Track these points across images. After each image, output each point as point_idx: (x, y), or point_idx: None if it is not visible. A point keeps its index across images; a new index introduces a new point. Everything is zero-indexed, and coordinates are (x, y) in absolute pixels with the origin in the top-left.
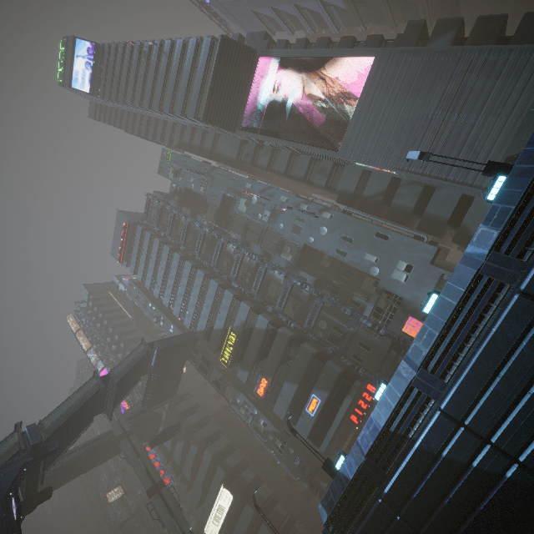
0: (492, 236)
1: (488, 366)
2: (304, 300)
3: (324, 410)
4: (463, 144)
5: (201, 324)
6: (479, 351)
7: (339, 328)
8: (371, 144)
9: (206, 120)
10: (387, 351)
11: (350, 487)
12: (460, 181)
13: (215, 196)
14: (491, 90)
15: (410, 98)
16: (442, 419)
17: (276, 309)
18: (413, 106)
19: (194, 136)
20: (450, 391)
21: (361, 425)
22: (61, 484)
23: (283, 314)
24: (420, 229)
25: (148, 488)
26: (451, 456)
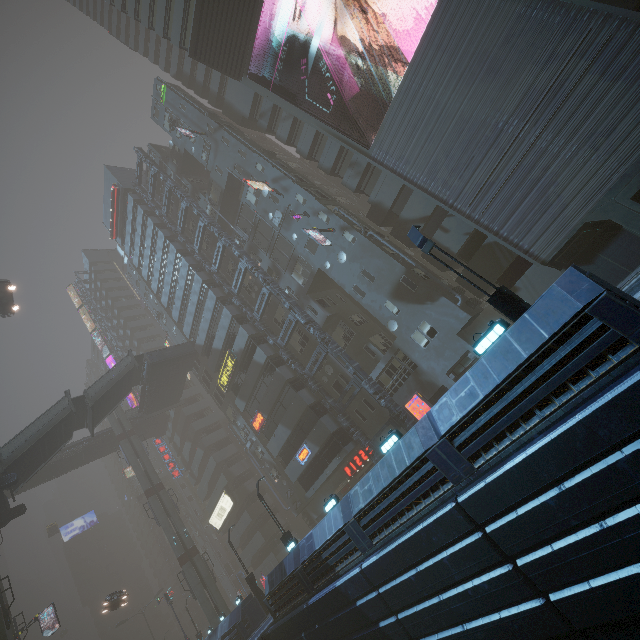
0: (451, 419)
1: (408, 556)
2: (313, 337)
3: (314, 461)
4: (534, 185)
5: (200, 337)
6: (404, 538)
7: (346, 378)
8: (413, 150)
9: (196, 55)
10: (385, 423)
11: (286, 581)
12: (515, 241)
13: (220, 172)
14: (601, 100)
15: (481, 82)
16: (361, 577)
17: (278, 342)
18: (481, 99)
19: (197, 64)
20: (372, 557)
21: (354, 478)
22: (63, 473)
23: (285, 349)
24: (460, 281)
25: (145, 489)
26: (363, 609)
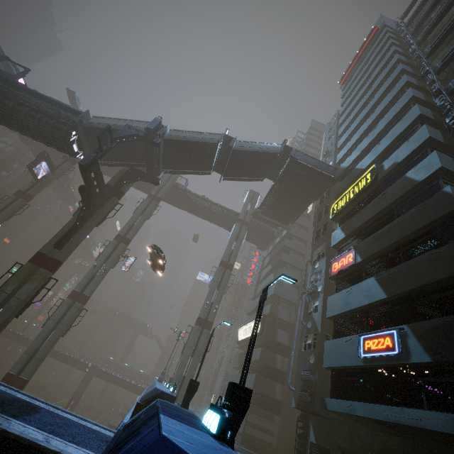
0: None
1: None
2: None
3: (388, 373)
4: None
5: (349, 158)
6: None
7: None
8: None
9: None
10: None
11: None
12: None
13: None
14: None
15: None
16: None
17: None
18: None
19: None
20: None
21: None
22: (204, 218)
23: None
24: None
25: (222, 259)
26: None
